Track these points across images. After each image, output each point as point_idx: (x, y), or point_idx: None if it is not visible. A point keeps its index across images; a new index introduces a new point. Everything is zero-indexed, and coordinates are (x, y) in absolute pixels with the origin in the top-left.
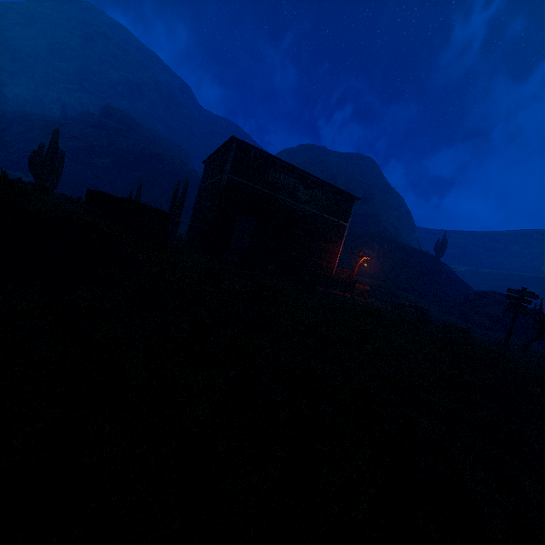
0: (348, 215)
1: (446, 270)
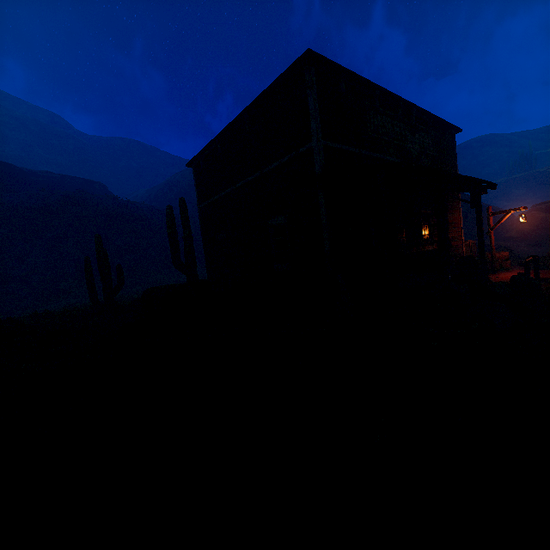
0: (454, 160)
1: None
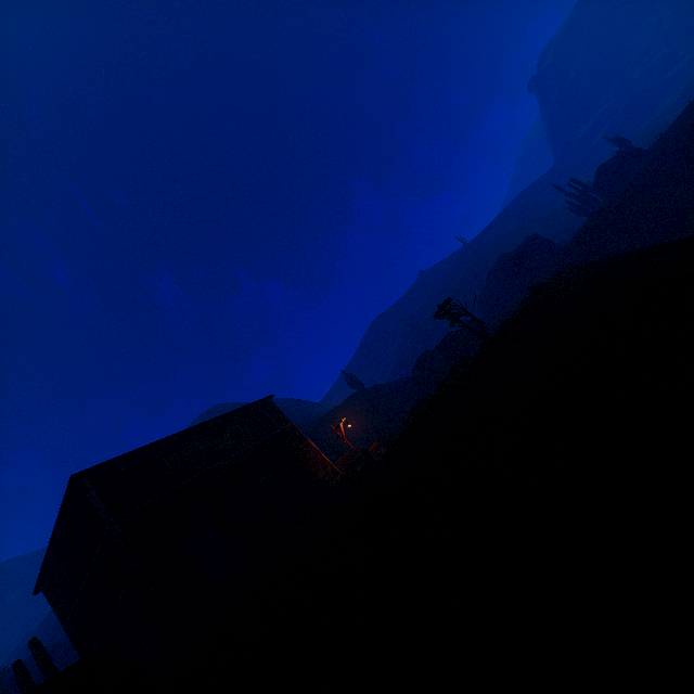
0: (282, 416)
1: (379, 387)
